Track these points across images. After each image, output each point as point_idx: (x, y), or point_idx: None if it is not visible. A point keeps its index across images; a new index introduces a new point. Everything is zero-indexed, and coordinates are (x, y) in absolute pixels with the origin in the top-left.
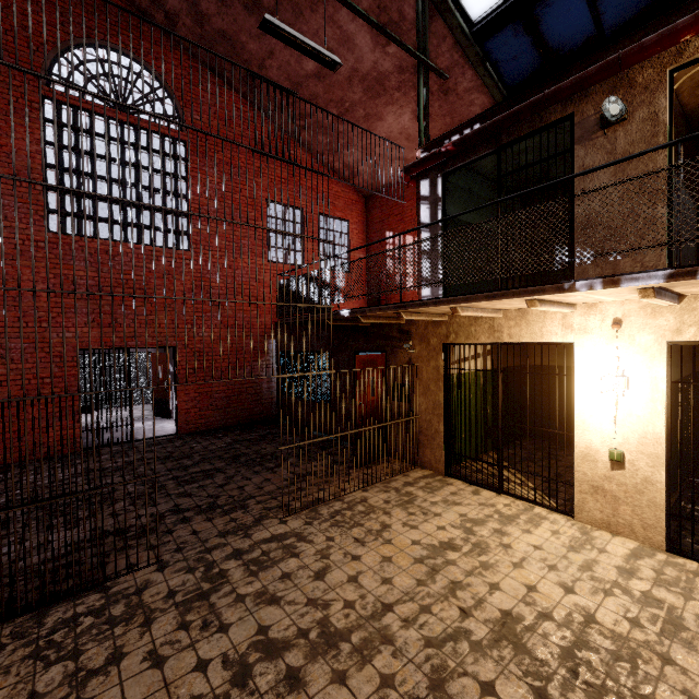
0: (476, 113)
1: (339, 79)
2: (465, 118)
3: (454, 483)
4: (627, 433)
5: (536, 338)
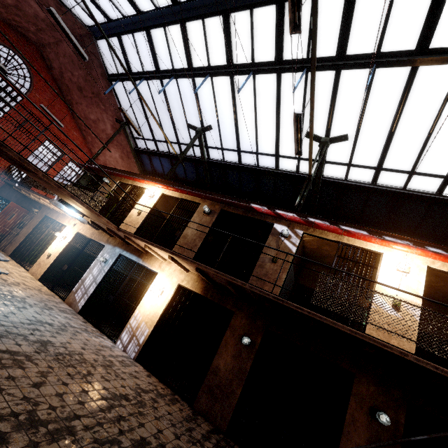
0: (136, 170)
1: (100, 128)
2: (133, 169)
3: (8, 257)
4: (56, 250)
5: (63, 222)
